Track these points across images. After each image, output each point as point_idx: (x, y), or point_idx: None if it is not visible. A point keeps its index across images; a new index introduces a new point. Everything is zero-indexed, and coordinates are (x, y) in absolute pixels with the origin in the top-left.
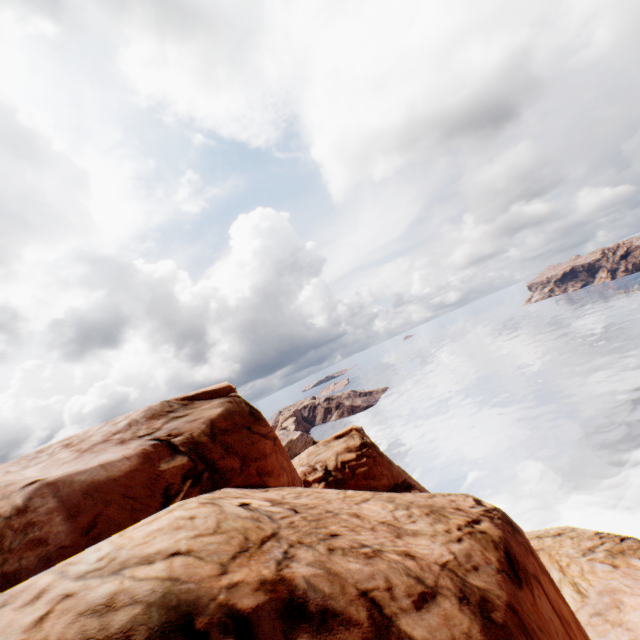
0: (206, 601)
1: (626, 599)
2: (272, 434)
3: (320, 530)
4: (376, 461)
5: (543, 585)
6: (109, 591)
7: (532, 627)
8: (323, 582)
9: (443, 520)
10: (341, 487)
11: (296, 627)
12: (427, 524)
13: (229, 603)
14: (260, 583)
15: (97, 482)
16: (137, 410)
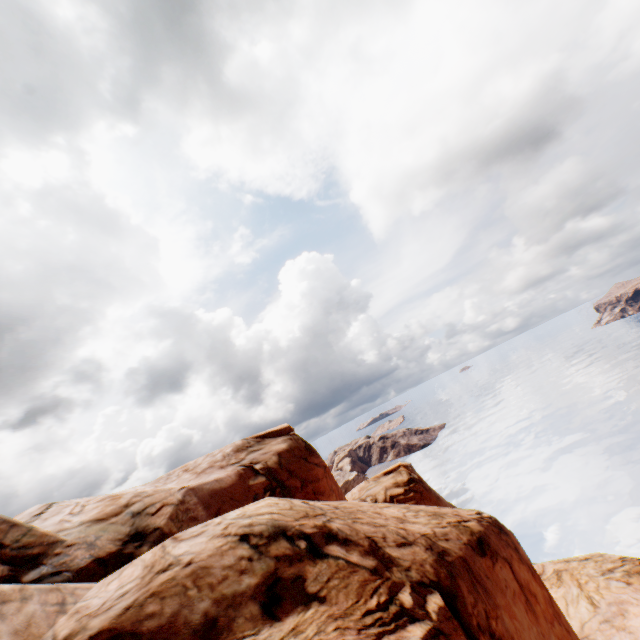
0: (290, 527)
1: (631, 608)
2: (323, 463)
3: (351, 515)
4: (423, 495)
5: (514, 566)
6: (248, 521)
7: (479, 573)
8: (347, 530)
9: (439, 518)
10: None
11: (331, 541)
12: (425, 519)
13: (301, 529)
14: (314, 525)
15: (215, 489)
16: (226, 446)
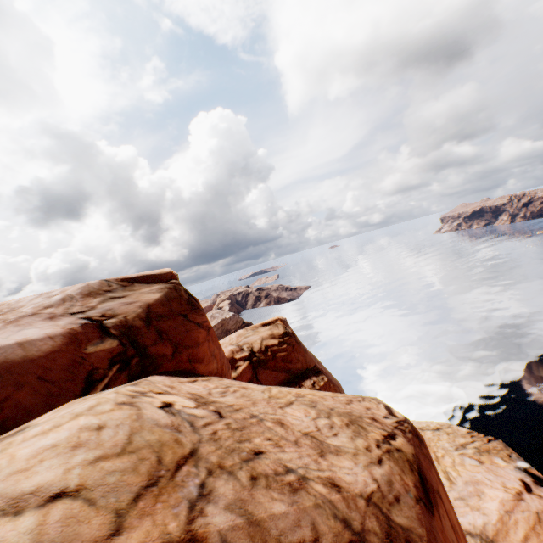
0: None
1: (487, 490)
2: (207, 324)
3: (243, 445)
4: (294, 349)
5: (442, 498)
6: None
7: None
8: (242, 539)
9: (362, 433)
10: (262, 366)
11: None
12: (348, 439)
13: None
14: None
15: (10, 362)
16: (74, 286)
